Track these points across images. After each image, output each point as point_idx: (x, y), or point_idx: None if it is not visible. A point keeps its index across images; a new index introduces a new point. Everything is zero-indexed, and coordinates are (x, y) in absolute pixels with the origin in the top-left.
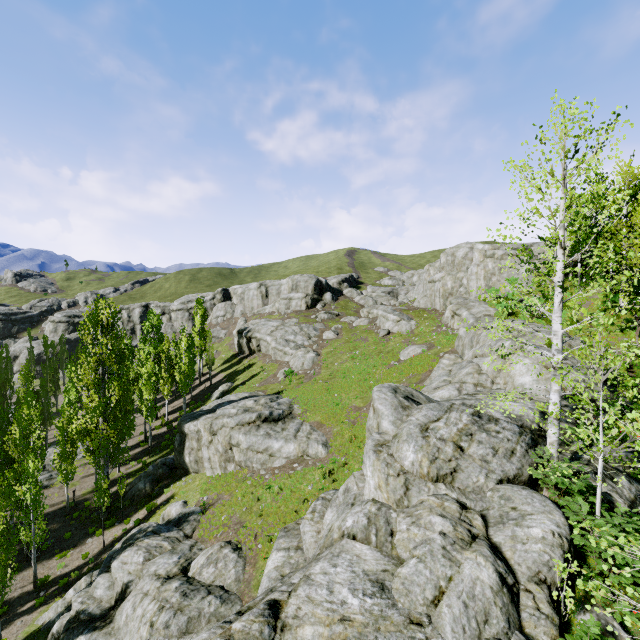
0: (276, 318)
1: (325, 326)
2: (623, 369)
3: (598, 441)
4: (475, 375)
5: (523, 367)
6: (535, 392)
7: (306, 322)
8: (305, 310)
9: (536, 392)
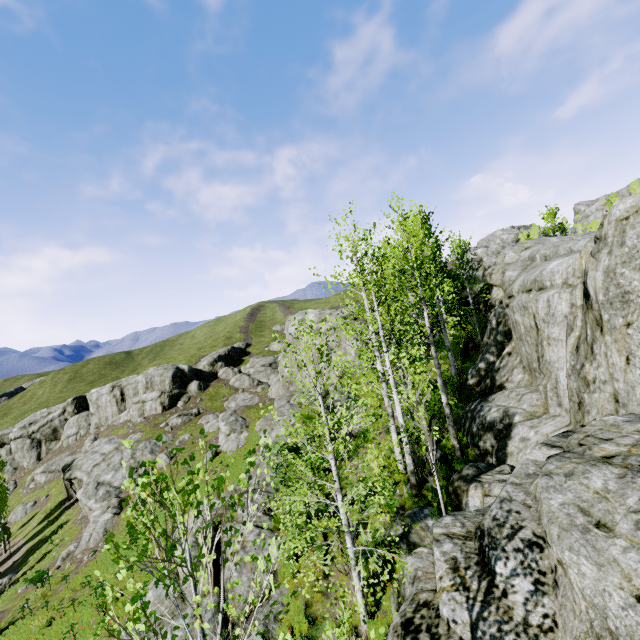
0: (121, 434)
1: (173, 438)
2: None
3: None
4: None
5: None
6: None
7: (149, 437)
8: (160, 414)
9: None
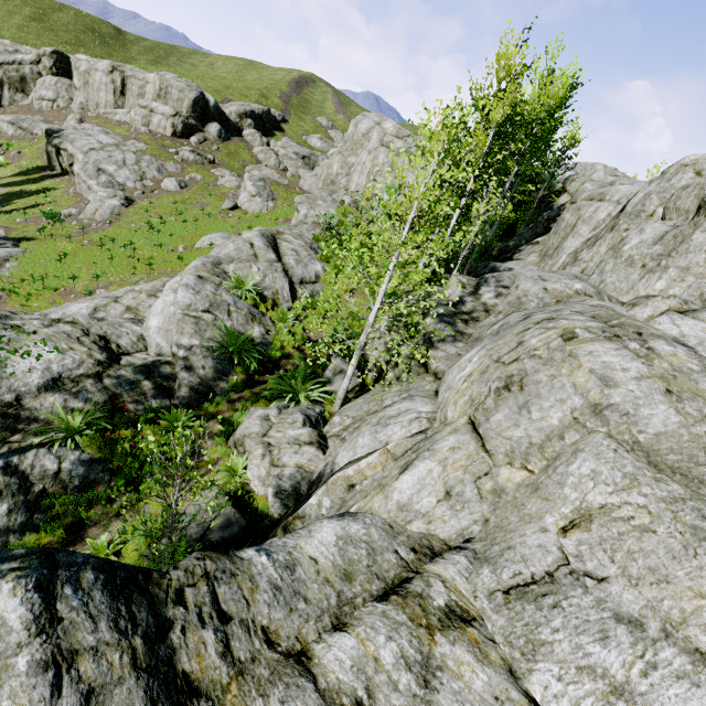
0: (119, 133)
1: (182, 171)
2: (291, 344)
3: (58, 442)
4: (142, 296)
5: (161, 305)
6: (152, 343)
7: (156, 155)
8: (169, 137)
9: (152, 344)
